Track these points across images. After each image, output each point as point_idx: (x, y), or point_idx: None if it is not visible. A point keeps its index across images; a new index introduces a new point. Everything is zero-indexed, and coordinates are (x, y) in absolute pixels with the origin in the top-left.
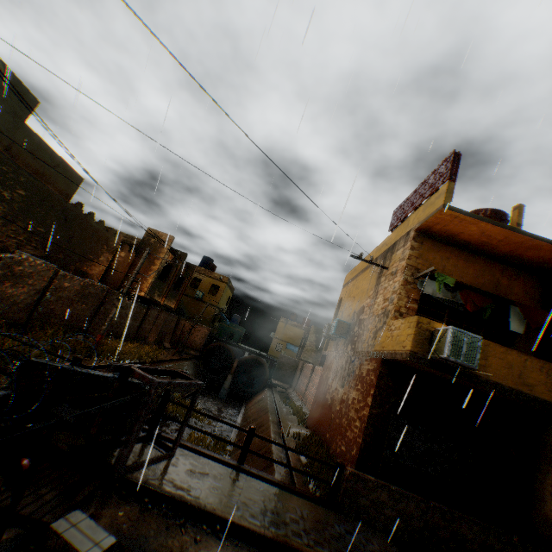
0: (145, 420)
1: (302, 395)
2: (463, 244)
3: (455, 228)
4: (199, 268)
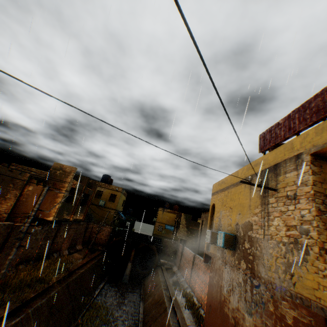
0: None
1: (188, 279)
2: None
3: None
4: (101, 183)
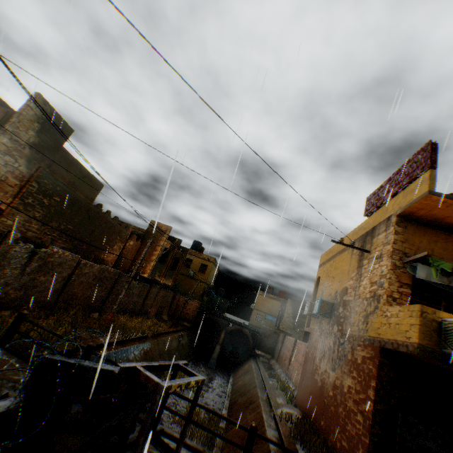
0: (150, 429)
1: (286, 368)
2: (449, 227)
3: (441, 212)
4: (191, 251)
